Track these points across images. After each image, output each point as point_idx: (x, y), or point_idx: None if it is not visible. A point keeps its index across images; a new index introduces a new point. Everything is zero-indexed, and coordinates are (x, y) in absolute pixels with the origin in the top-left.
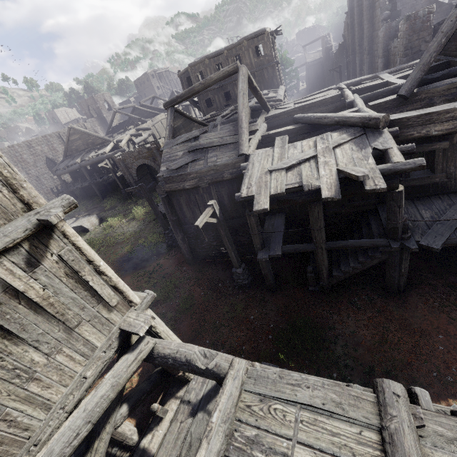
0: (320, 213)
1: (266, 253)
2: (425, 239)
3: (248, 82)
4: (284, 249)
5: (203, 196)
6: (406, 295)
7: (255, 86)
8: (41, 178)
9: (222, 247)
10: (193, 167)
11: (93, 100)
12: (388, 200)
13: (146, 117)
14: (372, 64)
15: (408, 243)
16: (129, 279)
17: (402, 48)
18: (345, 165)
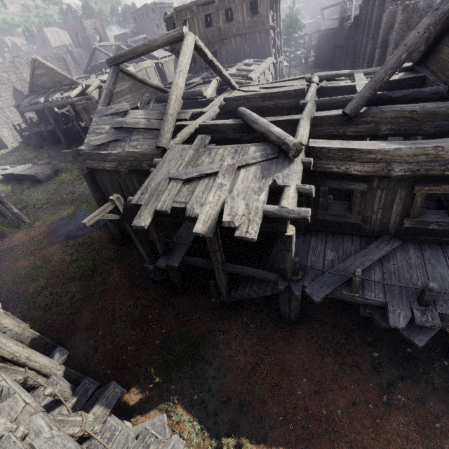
0: (213, 237)
1: (166, 260)
2: (311, 286)
3: (200, 54)
4: (185, 260)
5: (125, 181)
6: (296, 327)
7: (210, 60)
8: (6, 110)
9: (149, 234)
10: (115, 147)
11: (82, 26)
12: (279, 240)
13: (132, 61)
14: (373, 52)
15: (295, 287)
16: (55, 248)
17: (393, 45)
18: (237, 194)
